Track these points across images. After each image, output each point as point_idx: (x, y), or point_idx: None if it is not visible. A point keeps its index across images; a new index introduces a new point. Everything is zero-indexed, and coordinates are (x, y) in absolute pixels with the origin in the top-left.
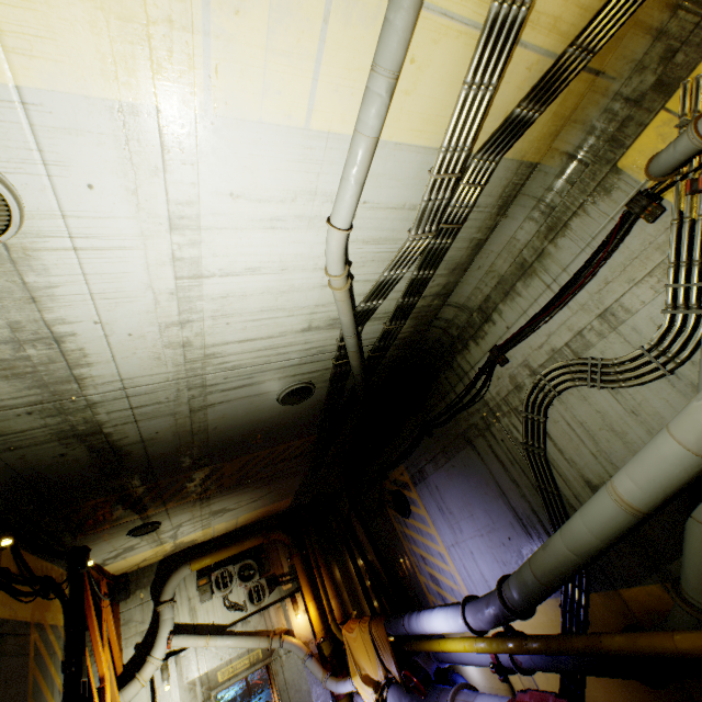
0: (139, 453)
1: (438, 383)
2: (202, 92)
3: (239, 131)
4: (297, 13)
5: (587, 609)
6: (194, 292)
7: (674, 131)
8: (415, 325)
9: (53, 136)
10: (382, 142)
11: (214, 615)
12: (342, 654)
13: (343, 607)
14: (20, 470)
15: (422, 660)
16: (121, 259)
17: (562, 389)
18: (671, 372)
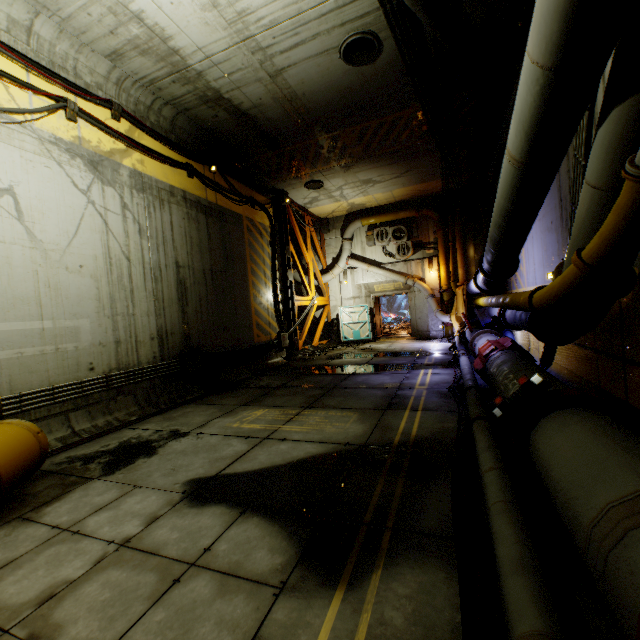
0: (262, 118)
1: None
2: None
3: None
4: None
5: None
6: None
7: None
8: None
9: None
10: None
11: (375, 256)
12: None
13: (467, 276)
14: (203, 126)
15: (479, 313)
16: None
17: None
18: None
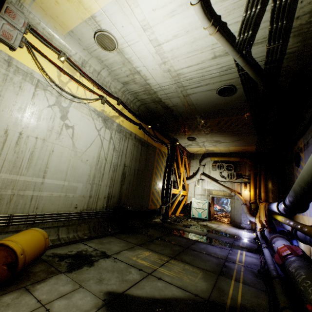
0: (175, 110)
1: None
2: None
3: None
4: None
5: None
6: (161, 51)
7: None
8: (300, 40)
9: (111, 17)
10: None
11: (215, 176)
12: None
13: (266, 197)
14: (150, 110)
15: (275, 222)
16: (138, 45)
17: None
18: None
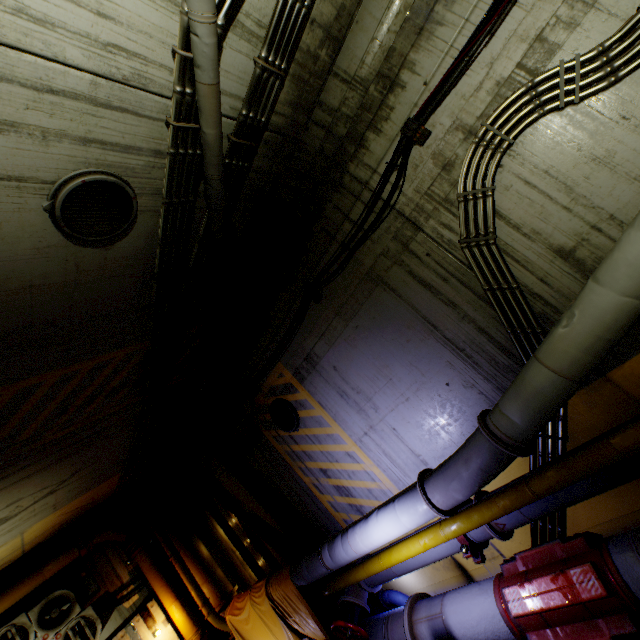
0: None
1: (323, 219)
2: None
3: None
4: None
5: (566, 419)
6: None
7: None
8: (294, 102)
9: None
10: None
11: None
12: None
13: (220, 587)
14: None
15: (353, 597)
16: None
17: (519, 131)
18: None
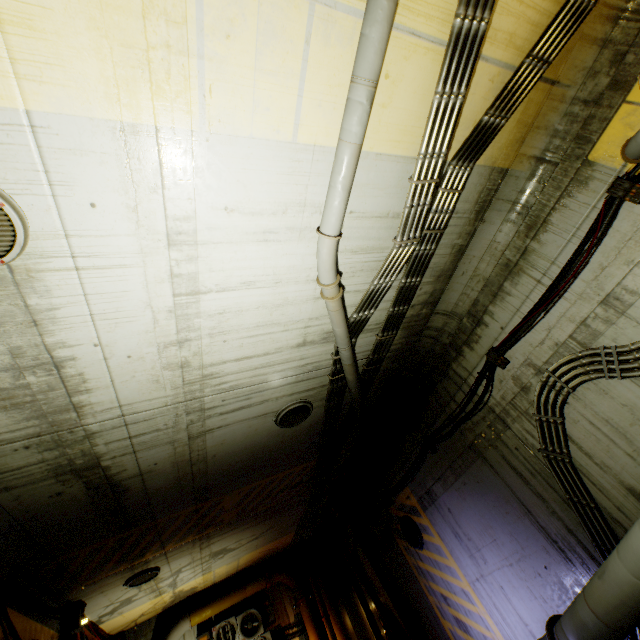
0: (138, 488)
1: (435, 394)
2: (197, 111)
3: (232, 146)
4: (282, 36)
5: None
6: (192, 309)
7: None
8: (406, 335)
9: (59, 157)
10: (364, 153)
11: None
12: None
13: None
14: (15, 512)
15: None
16: (121, 277)
17: (576, 385)
18: None
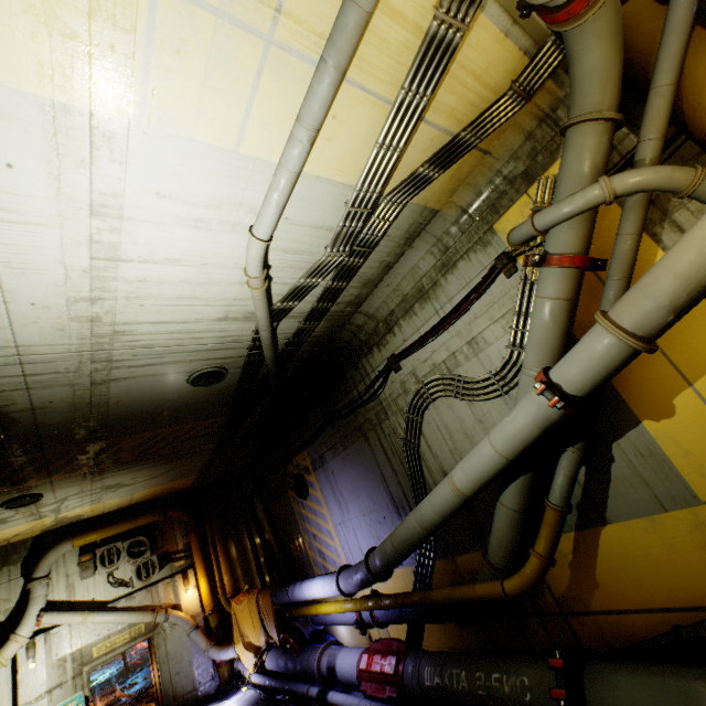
0: (27, 421)
1: (345, 380)
2: (138, 107)
3: (171, 143)
4: (234, 63)
5: (432, 573)
6: (110, 273)
7: (530, 212)
8: (329, 326)
9: None
10: (305, 173)
11: (95, 592)
12: (229, 625)
13: (236, 582)
14: None
15: (301, 624)
16: (33, 234)
17: (436, 397)
18: (506, 393)
